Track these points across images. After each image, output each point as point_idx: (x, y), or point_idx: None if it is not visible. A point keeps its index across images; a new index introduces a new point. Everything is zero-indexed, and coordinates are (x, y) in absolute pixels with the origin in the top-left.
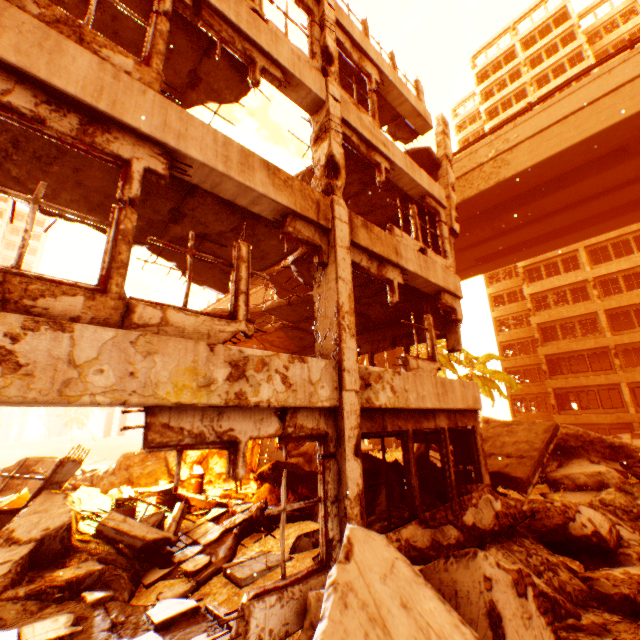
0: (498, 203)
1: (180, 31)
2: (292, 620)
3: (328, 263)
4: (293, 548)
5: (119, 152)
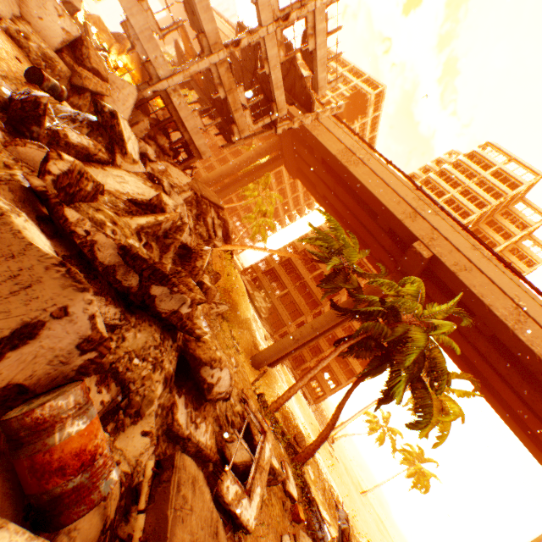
0: (341, 177)
1: None
2: None
3: (202, 59)
4: None
5: None
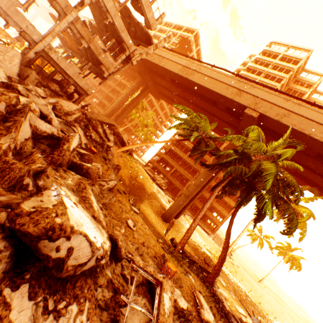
0: (186, 86)
1: None
2: None
3: (61, 21)
4: None
5: None
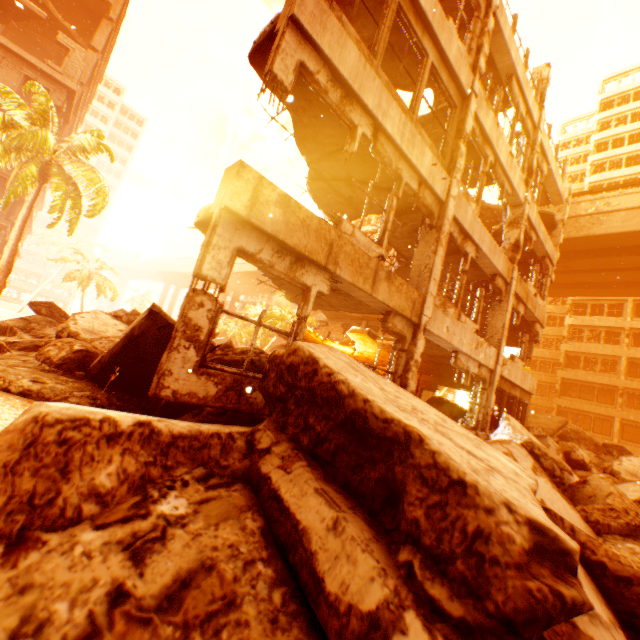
0: (579, 249)
1: (471, 160)
2: None
3: (502, 300)
4: None
5: (467, 250)
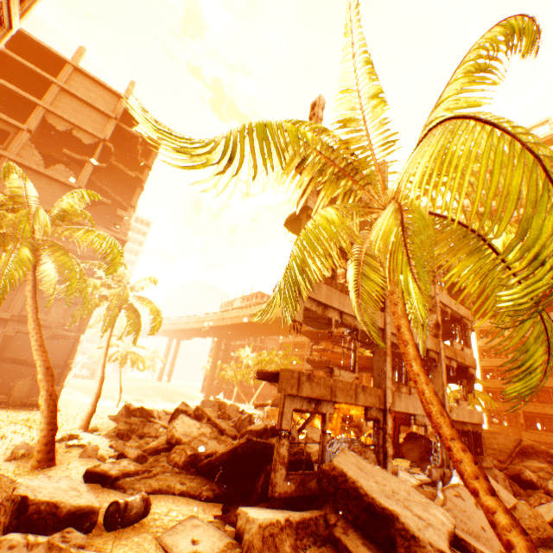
0: None
1: None
2: (438, 476)
3: (437, 365)
4: (410, 465)
5: None
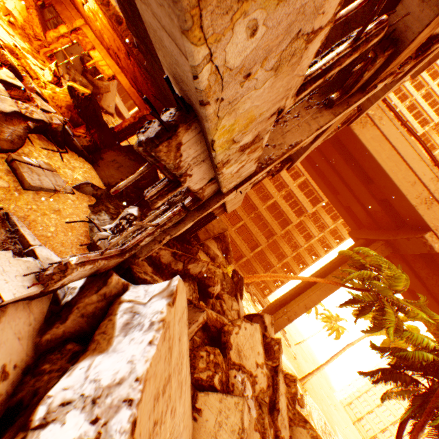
0: None
1: None
2: (86, 275)
3: (331, 108)
4: (78, 187)
5: None
